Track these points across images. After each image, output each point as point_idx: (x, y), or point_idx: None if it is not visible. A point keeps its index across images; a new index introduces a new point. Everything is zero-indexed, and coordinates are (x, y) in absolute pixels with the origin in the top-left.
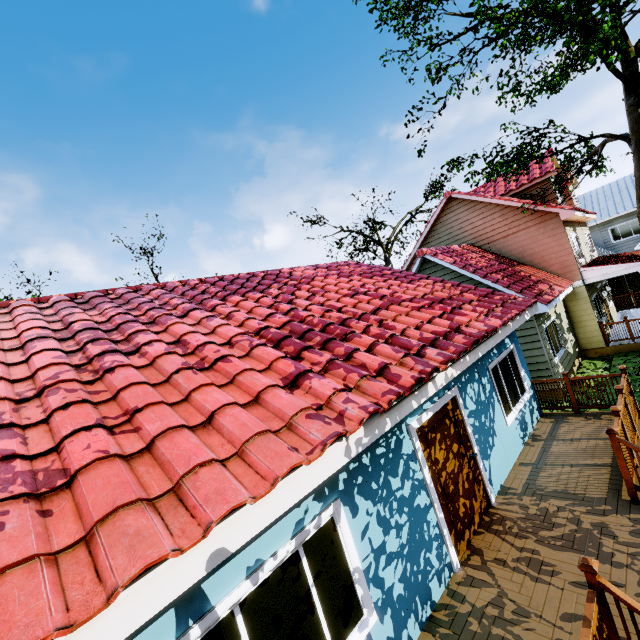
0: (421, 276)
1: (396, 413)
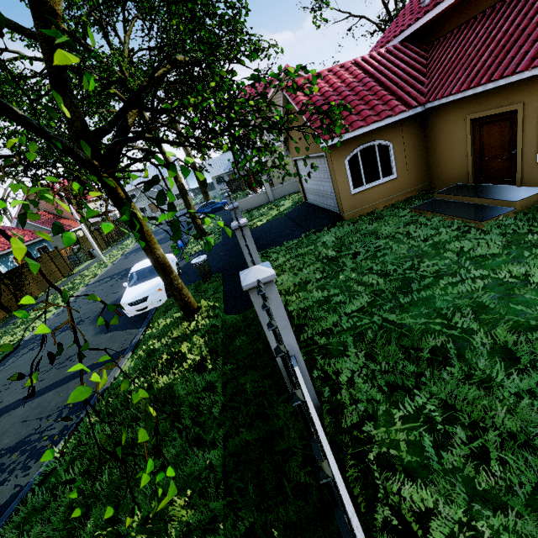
0: (16, 228)
1: (5, 252)
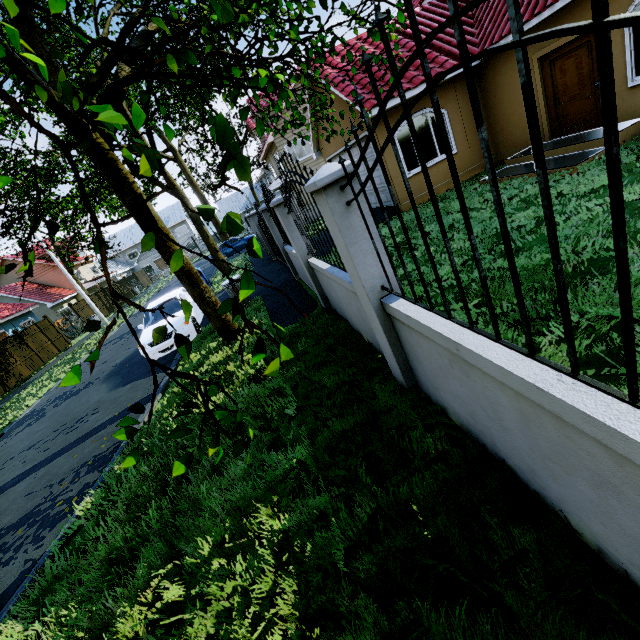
0: None
1: None
